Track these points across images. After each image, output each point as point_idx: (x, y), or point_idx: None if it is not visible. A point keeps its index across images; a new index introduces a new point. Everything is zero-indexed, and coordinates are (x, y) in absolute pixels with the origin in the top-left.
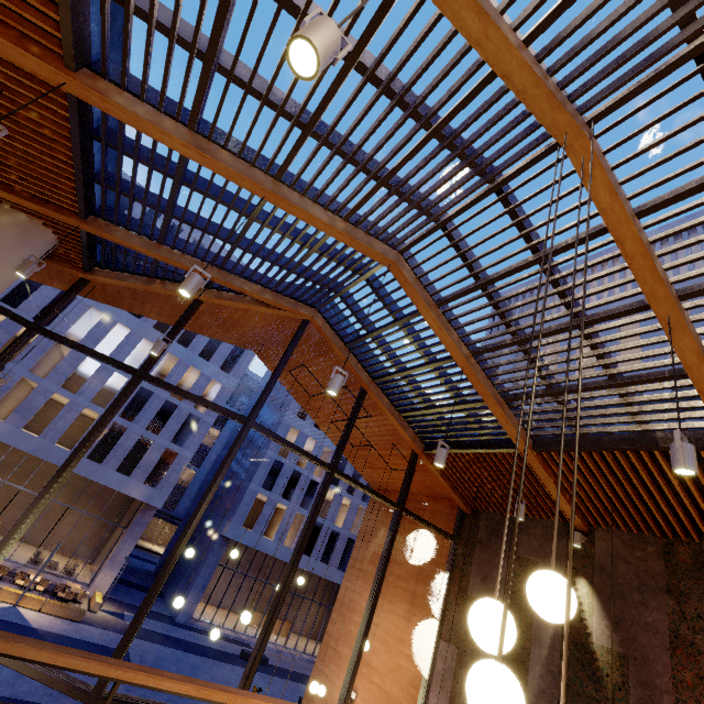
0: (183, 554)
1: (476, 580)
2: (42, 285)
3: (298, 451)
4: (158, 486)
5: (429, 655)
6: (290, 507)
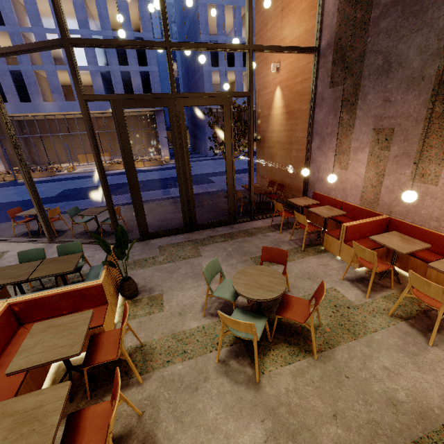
0: (196, 133)
1: None
2: None
3: None
4: None
5: None
6: (237, 71)
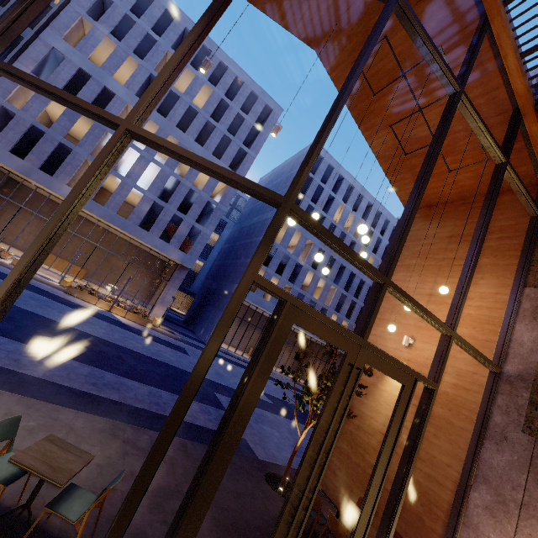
0: (204, 308)
1: None
2: (88, 80)
3: (436, 51)
4: (189, 253)
5: (511, 299)
6: (282, 280)
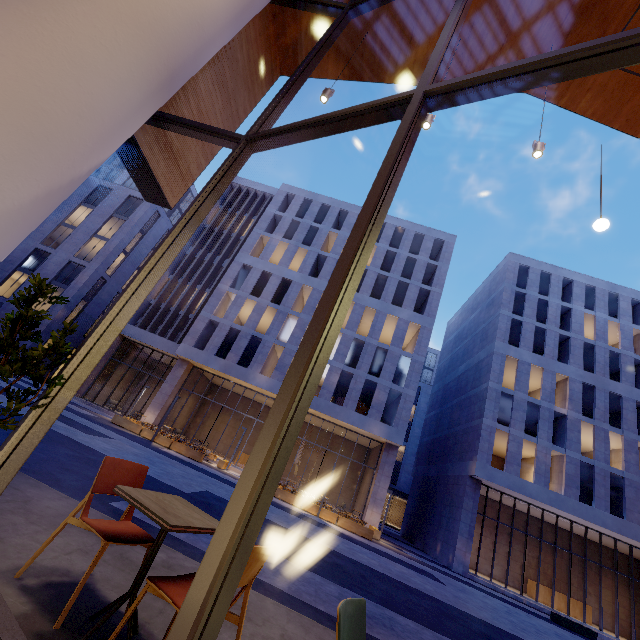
0: (428, 510)
1: None
2: (270, 278)
3: None
4: (394, 424)
5: None
6: (540, 444)
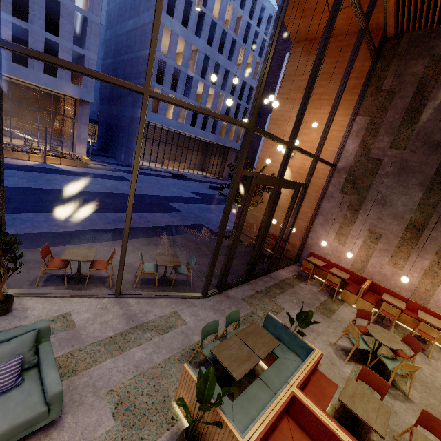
0: (114, 136)
1: (391, 79)
2: None
3: None
4: (83, 85)
5: (348, 125)
6: (178, 97)
